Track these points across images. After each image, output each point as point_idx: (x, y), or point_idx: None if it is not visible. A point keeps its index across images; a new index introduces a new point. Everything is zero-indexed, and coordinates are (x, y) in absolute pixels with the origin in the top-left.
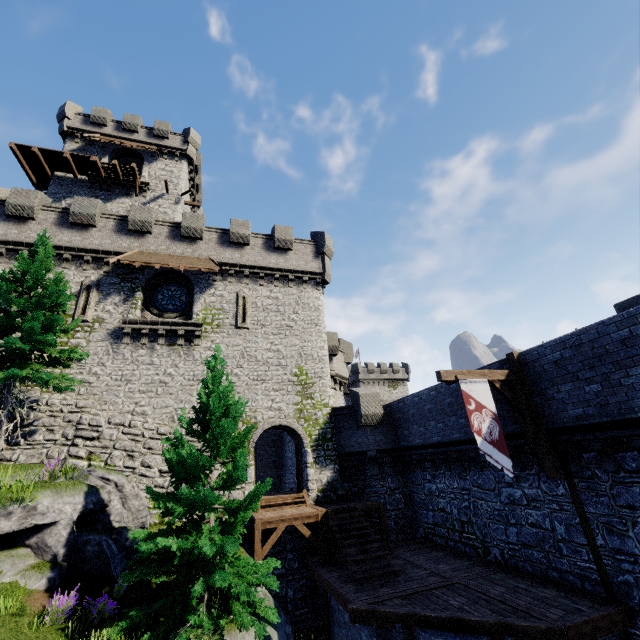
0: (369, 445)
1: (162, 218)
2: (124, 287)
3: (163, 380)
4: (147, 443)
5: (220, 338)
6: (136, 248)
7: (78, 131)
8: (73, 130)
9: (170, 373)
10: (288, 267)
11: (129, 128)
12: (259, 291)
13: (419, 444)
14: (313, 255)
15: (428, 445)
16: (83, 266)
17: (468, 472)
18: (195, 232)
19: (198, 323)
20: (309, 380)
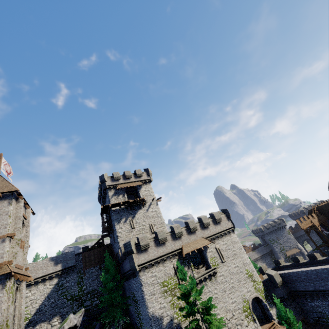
0: (283, 294)
1: (156, 214)
2: (185, 262)
3: (215, 296)
4: (228, 326)
5: (220, 269)
6: (181, 244)
7: (111, 185)
8: (109, 186)
9: (216, 292)
10: (224, 229)
11: (128, 177)
12: (220, 243)
13: (303, 290)
14: (227, 220)
15: (308, 291)
16: (170, 260)
17: (328, 299)
18: (195, 229)
19: (215, 268)
20: (251, 274)
